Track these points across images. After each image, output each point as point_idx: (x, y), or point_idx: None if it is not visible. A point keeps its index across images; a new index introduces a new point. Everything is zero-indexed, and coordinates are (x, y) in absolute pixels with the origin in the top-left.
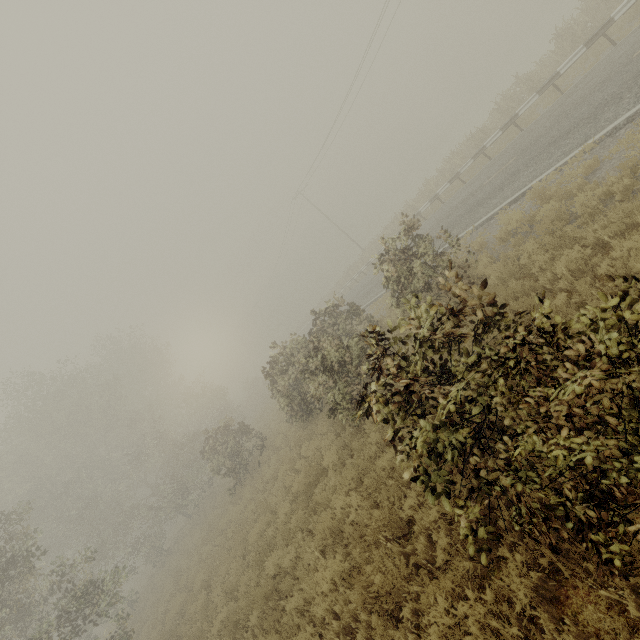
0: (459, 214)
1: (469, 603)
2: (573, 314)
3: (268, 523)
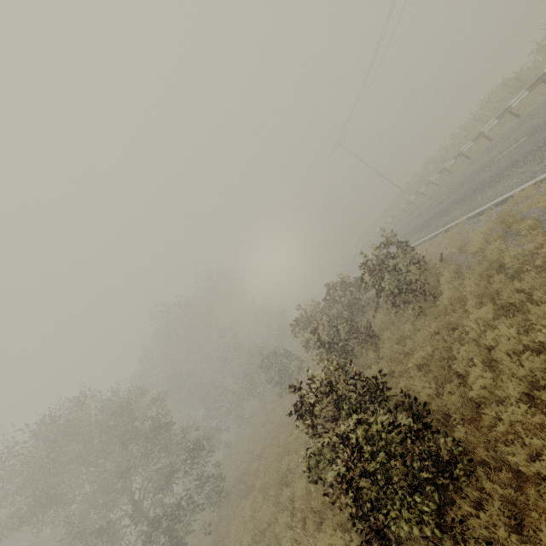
0: (466, 191)
1: (336, 537)
2: (464, 368)
3: (291, 432)
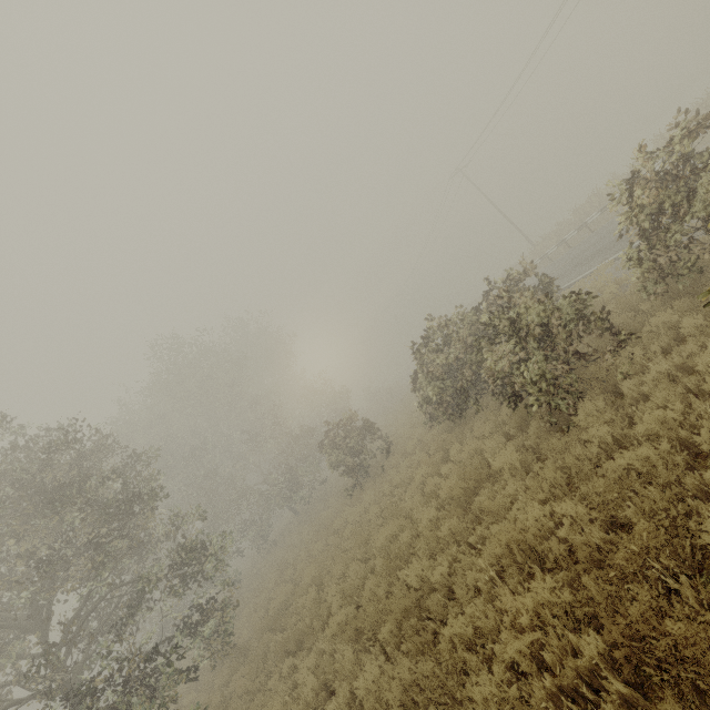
0: None
1: None
2: None
3: (401, 528)
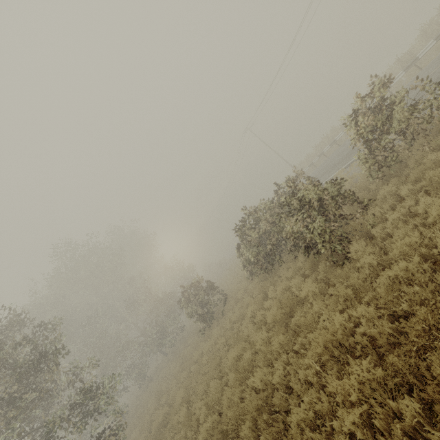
0: None
1: None
2: None
3: (243, 349)
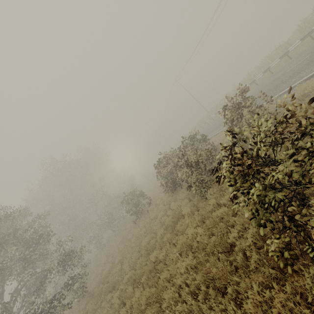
0: (268, 89)
1: (275, 291)
2: None
3: (152, 238)
